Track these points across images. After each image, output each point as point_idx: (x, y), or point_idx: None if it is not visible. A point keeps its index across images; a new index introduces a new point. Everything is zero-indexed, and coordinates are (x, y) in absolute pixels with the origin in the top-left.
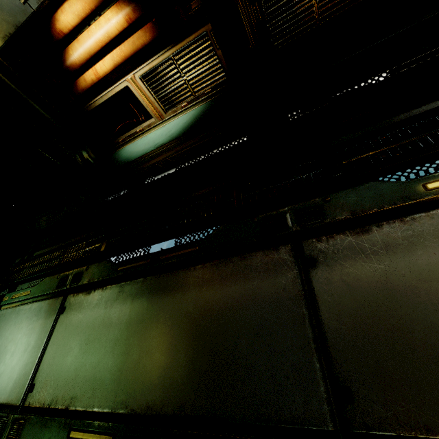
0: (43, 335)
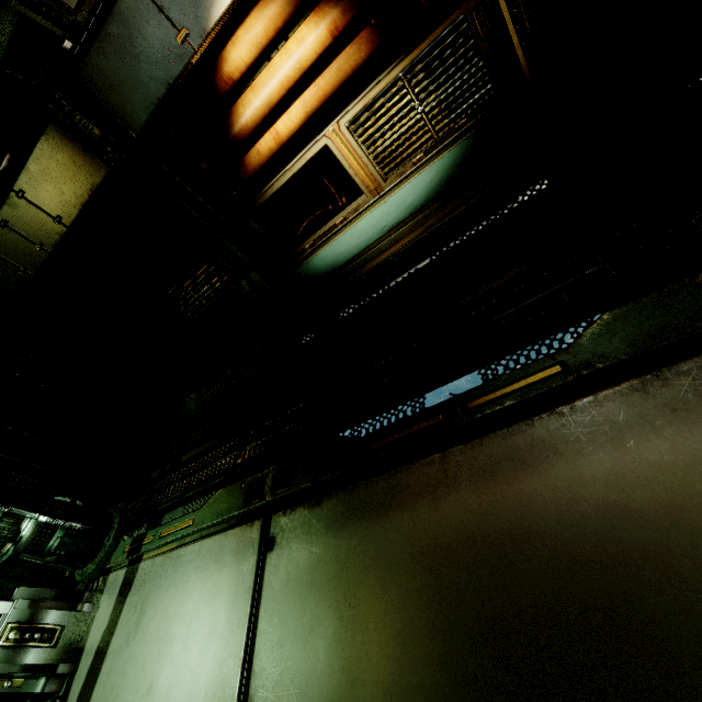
0: (241, 597)
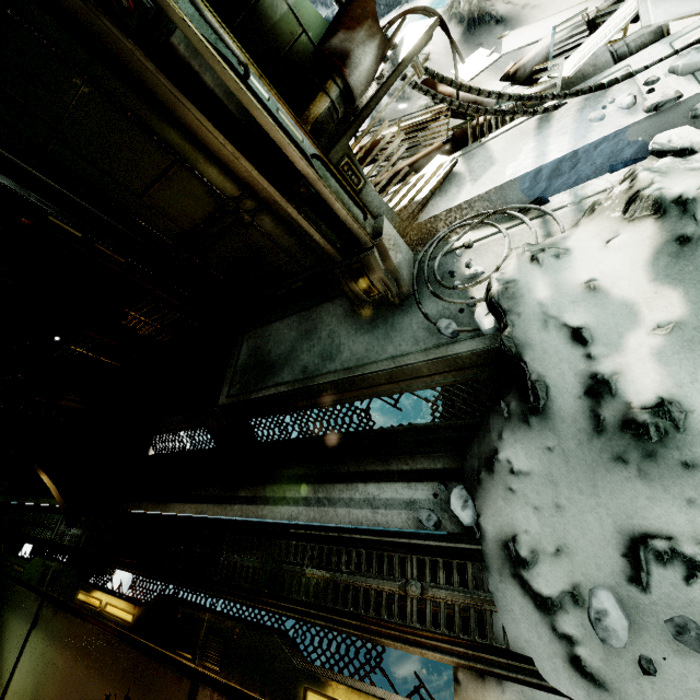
0: None
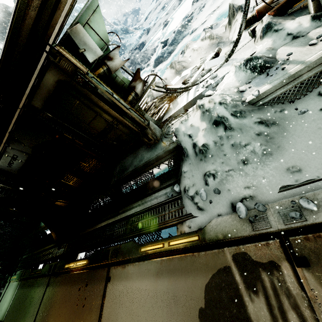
0: (13, 296)
